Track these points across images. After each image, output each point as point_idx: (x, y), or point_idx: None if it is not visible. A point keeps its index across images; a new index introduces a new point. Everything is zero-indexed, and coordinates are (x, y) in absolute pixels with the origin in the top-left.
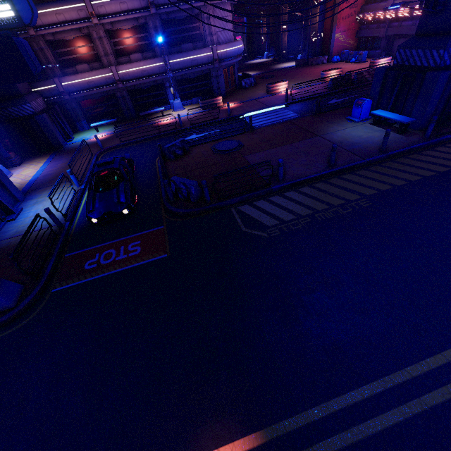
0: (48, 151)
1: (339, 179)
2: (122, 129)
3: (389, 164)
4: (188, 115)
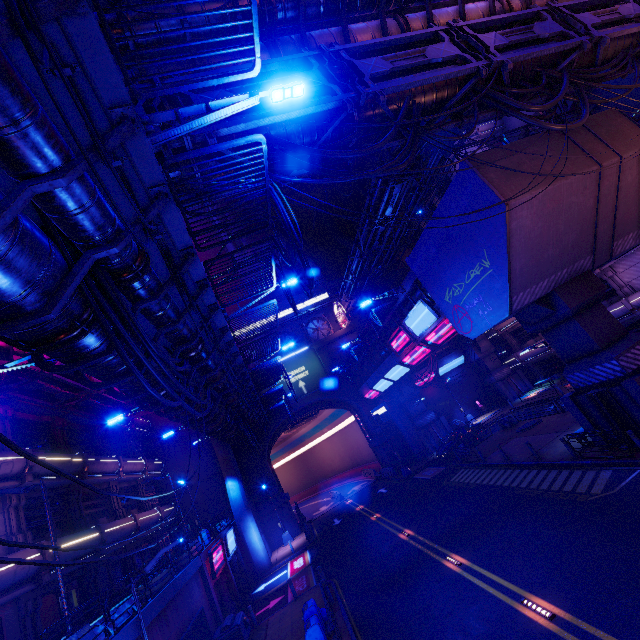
0: (504, 404)
1: (497, 470)
2: (550, 387)
3: (524, 471)
4: None
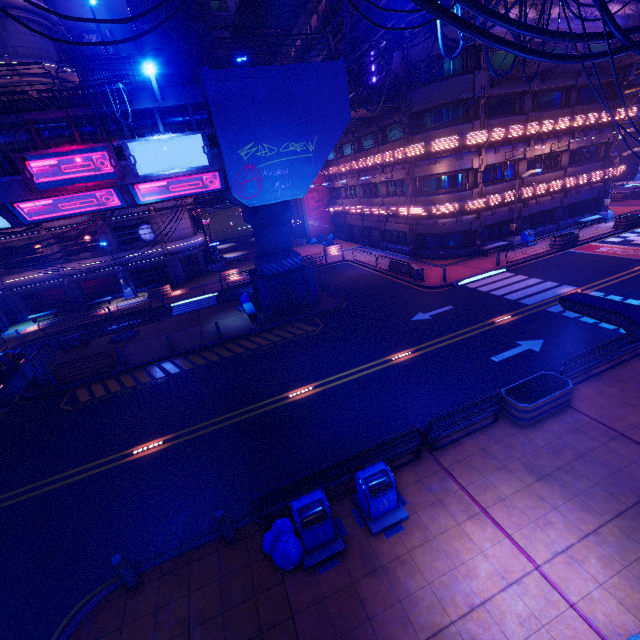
0: None
1: (170, 362)
2: (61, 319)
3: (216, 348)
4: (132, 303)
